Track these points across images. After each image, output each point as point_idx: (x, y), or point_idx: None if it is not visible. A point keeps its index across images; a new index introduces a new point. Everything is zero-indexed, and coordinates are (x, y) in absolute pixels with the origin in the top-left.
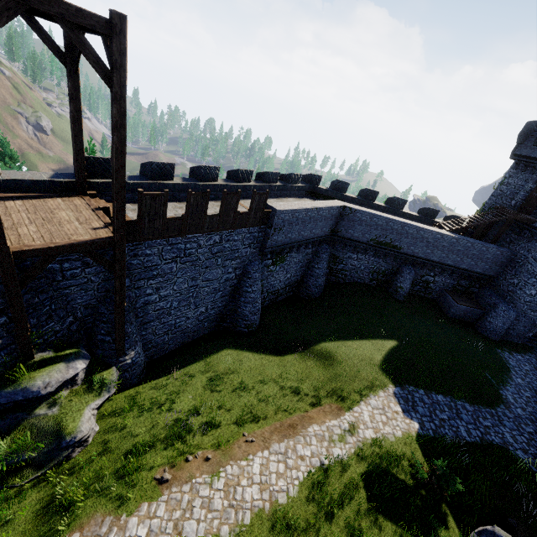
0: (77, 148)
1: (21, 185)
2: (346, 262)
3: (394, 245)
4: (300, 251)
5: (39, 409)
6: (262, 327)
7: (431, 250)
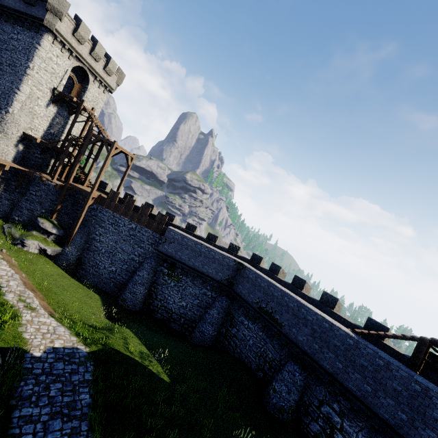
0: (120, 184)
1: (106, 193)
2: (239, 327)
3: (276, 318)
4: (197, 284)
5: (35, 231)
6: (130, 311)
7: (319, 346)
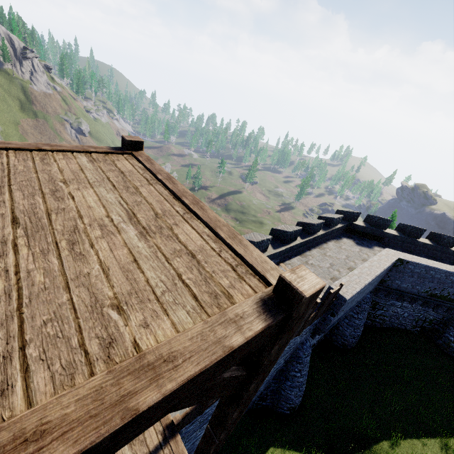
0: None
1: None
2: (388, 308)
3: (453, 298)
4: None
5: None
6: (303, 403)
7: None
